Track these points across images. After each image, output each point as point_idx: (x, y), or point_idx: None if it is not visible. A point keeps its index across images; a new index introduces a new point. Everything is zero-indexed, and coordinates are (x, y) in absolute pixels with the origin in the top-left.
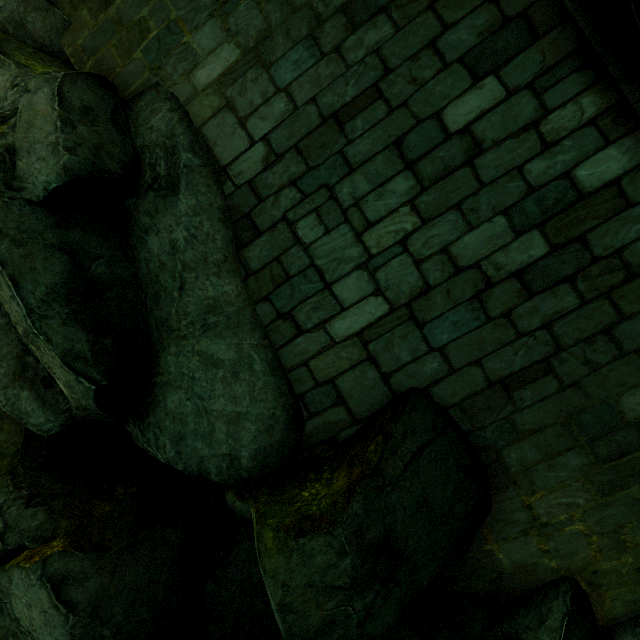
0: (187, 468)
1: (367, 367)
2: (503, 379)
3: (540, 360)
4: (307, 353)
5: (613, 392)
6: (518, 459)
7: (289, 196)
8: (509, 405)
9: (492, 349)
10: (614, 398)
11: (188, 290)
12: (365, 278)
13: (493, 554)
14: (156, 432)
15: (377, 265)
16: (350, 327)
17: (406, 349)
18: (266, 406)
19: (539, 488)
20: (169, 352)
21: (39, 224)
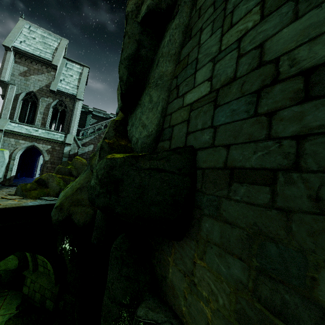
0: (129, 136)
1: (185, 125)
2: (234, 168)
3: (269, 169)
4: (174, 109)
5: (323, 253)
6: (207, 230)
7: (209, 12)
8: (225, 190)
9: (242, 141)
10: (318, 260)
11: (158, 66)
12: (210, 68)
13: (169, 265)
14: (131, 120)
15: (219, 58)
16: (191, 99)
17: (202, 120)
18: (152, 126)
19: (205, 260)
20: (145, 92)
21: (137, 31)
